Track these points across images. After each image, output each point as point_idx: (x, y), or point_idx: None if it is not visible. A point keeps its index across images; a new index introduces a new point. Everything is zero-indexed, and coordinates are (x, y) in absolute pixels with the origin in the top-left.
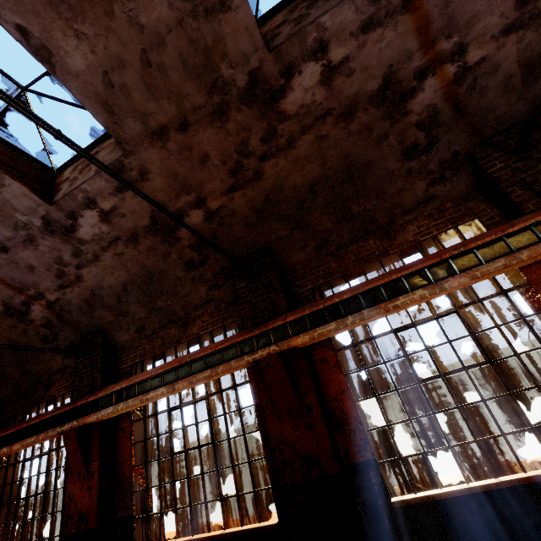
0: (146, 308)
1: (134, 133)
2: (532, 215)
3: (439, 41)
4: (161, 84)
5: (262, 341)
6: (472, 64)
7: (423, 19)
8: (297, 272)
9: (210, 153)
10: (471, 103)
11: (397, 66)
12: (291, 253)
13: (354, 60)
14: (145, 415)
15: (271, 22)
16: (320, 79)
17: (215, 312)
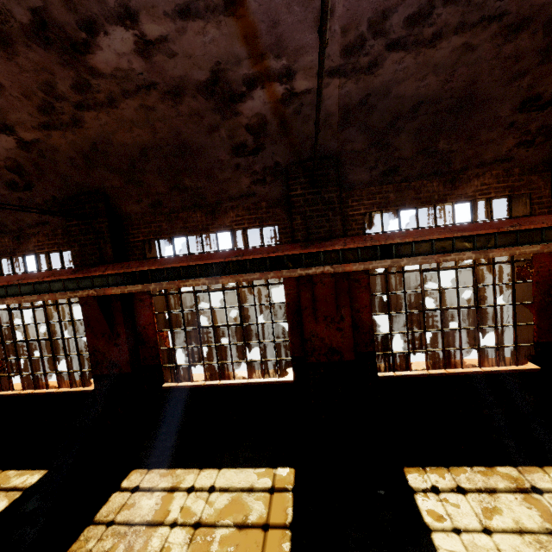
0: None
1: None
2: (292, 246)
3: (268, 57)
4: None
5: (84, 283)
6: (299, 91)
7: (250, 30)
8: (132, 221)
9: (2, 82)
10: (295, 126)
11: (226, 65)
12: (126, 203)
13: (175, 43)
14: None
15: None
16: (136, 49)
17: (51, 235)
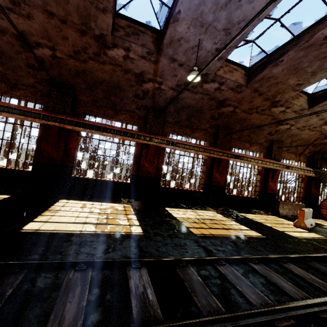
0: None
1: (36, 2)
2: (145, 133)
3: (158, 77)
4: (62, 3)
5: (53, 119)
6: (162, 88)
7: (157, 69)
8: (80, 103)
9: (69, 38)
10: (157, 97)
11: (146, 73)
12: (82, 95)
13: (135, 61)
14: None
15: (120, 21)
16: (123, 56)
17: (33, 93)
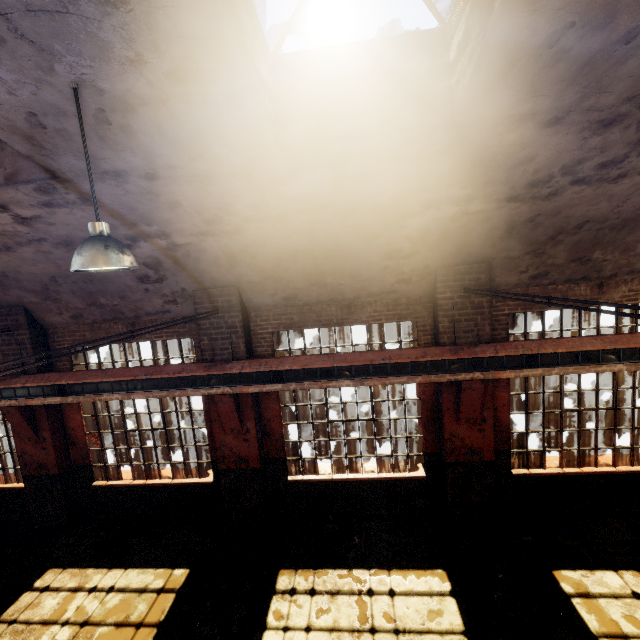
0: None
1: None
2: (197, 367)
3: (140, 225)
4: None
5: (7, 393)
6: (181, 243)
7: (114, 212)
8: (57, 329)
9: None
10: (189, 264)
11: None
12: (48, 315)
13: (50, 218)
14: None
15: None
16: (16, 221)
17: None
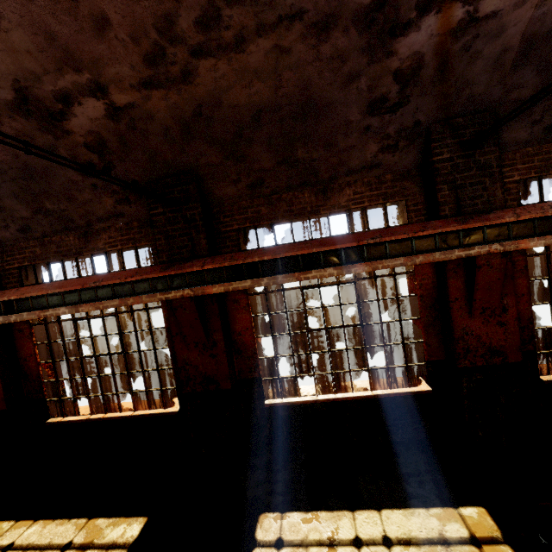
0: (29, 207)
1: None
2: (443, 223)
3: None
4: None
5: (177, 282)
6: (481, 15)
7: None
8: (224, 207)
9: (110, 16)
10: (457, 68)
11: None
12: (220, 184)
13: None
14: (46, 320)
15: None
16: None
17: (125, 229)
